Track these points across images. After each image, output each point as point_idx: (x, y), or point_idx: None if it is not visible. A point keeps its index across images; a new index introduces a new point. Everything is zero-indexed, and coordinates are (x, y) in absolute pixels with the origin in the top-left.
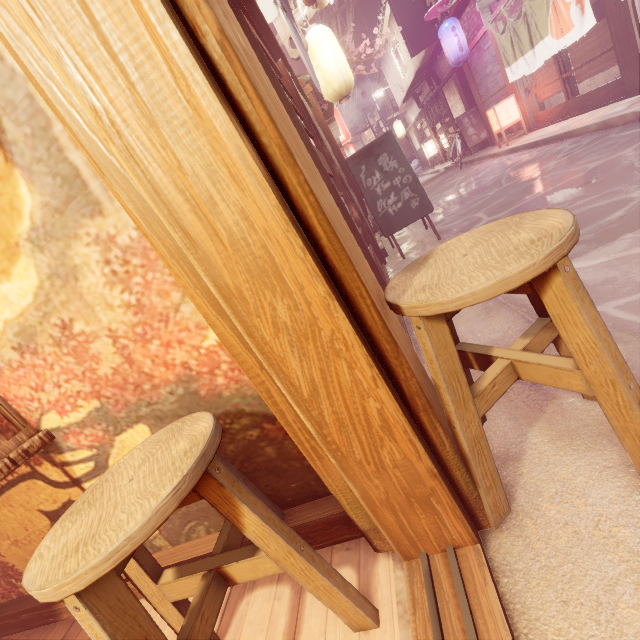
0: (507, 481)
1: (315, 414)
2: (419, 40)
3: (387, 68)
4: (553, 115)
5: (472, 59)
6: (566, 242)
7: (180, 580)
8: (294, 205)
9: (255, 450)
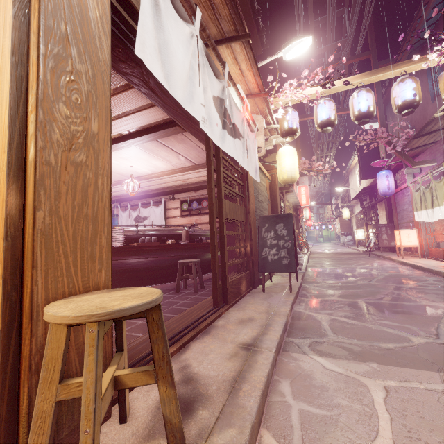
0: None
1: None
2: (369, 173)
3: (351, 178)
4: (441, 255)
5: (397, 196)
6: (95, 315)
7: None
8: (24, 229)
9: None
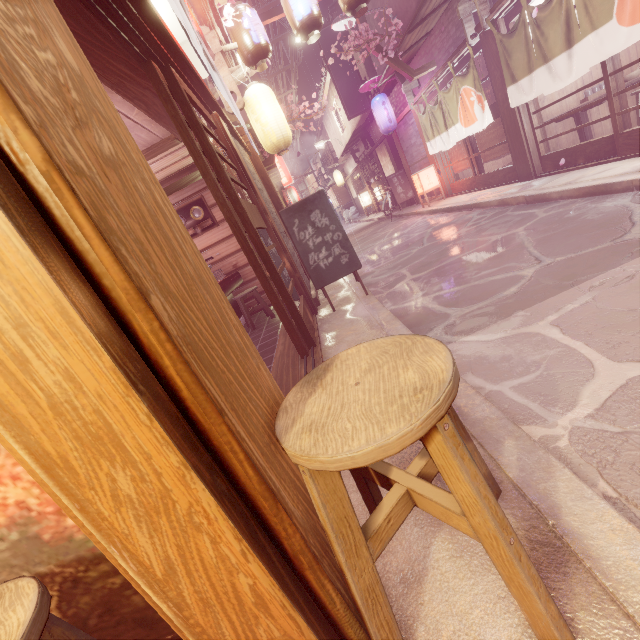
0: (409, 613)
1: (172, 595)
2: (355, 106)
3: (328, 124)
4: (465, 186)
5: (400, 130)
6: (444, 402)
7: None
8: (146, 354)
9: (118, 600)
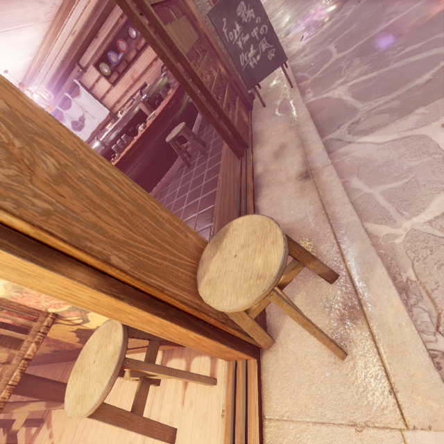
0: (278, 325)
1: (167, 337)
2: None
3: None
4: None
5: None
6: (268, 289)
7: (132, 377)
8: (119, 280)
9: None
